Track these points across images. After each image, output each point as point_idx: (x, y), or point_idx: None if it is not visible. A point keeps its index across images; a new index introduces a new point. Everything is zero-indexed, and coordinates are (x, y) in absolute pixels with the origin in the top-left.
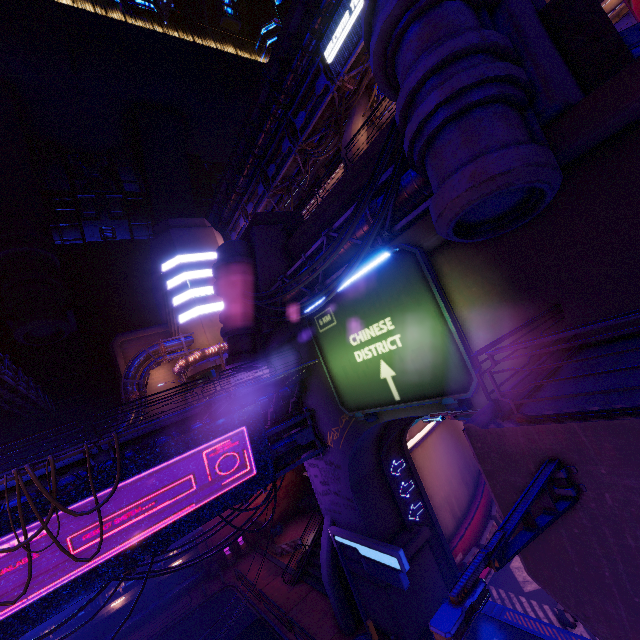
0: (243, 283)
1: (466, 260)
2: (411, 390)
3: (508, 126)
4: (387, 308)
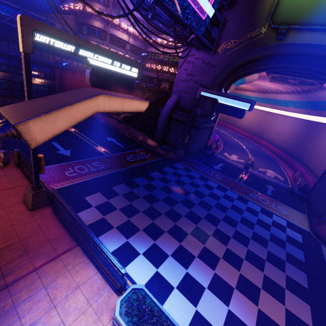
0: None
1: None
2: None
3: None
4: None
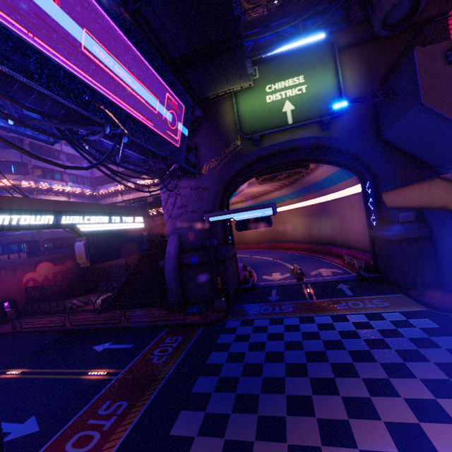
0: None
1: (349, 58)
2: (302, 117)
3: None
4: (303, 70)
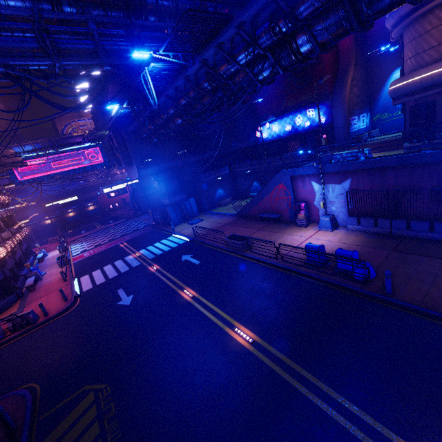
0: (98, 101)
1: None
2: None
3: (116, 87)
4: None
